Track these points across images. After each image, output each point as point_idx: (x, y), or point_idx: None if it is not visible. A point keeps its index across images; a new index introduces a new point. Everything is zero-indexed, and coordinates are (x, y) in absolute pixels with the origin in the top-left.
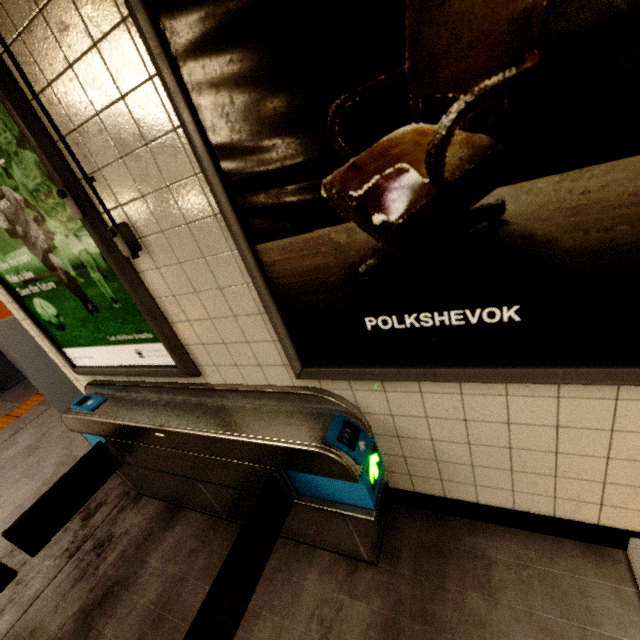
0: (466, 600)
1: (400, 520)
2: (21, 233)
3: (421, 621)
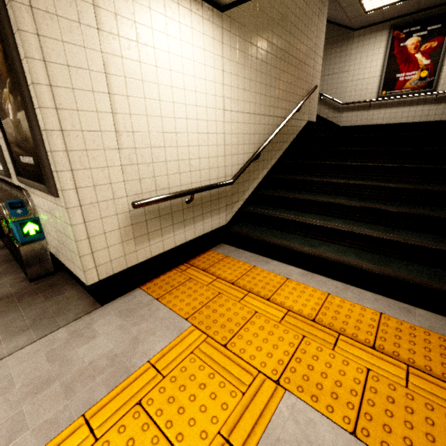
0: (37, 299)
1: (58, 275)
2: None
3: (17, 298)
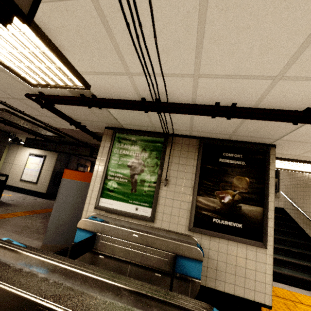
0: None
1: None
2: (132, 167)
3: None
